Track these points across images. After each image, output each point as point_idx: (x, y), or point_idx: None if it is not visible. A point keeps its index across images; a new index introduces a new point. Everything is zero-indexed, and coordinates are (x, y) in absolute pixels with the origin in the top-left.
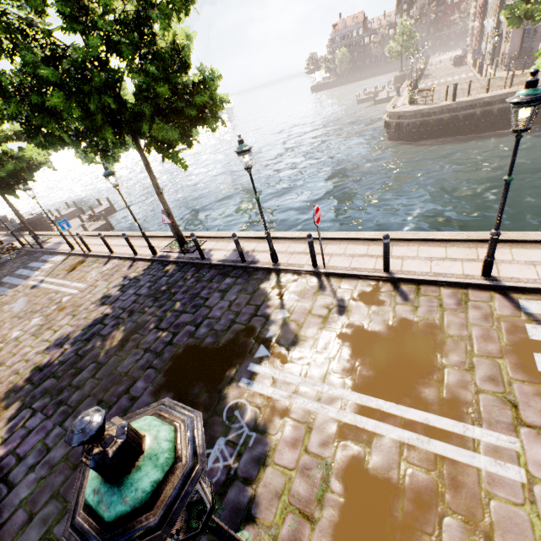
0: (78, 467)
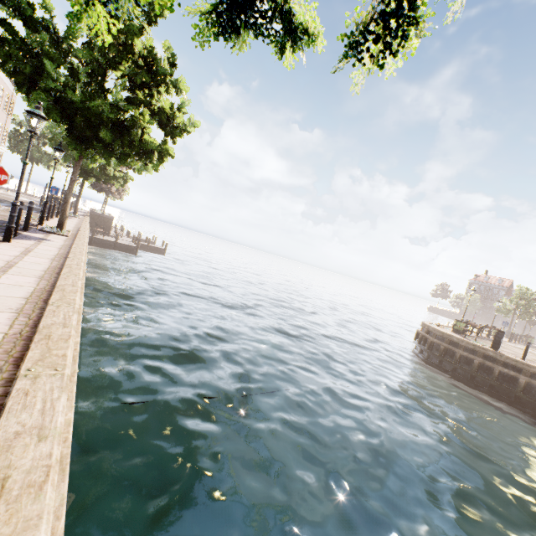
0: None
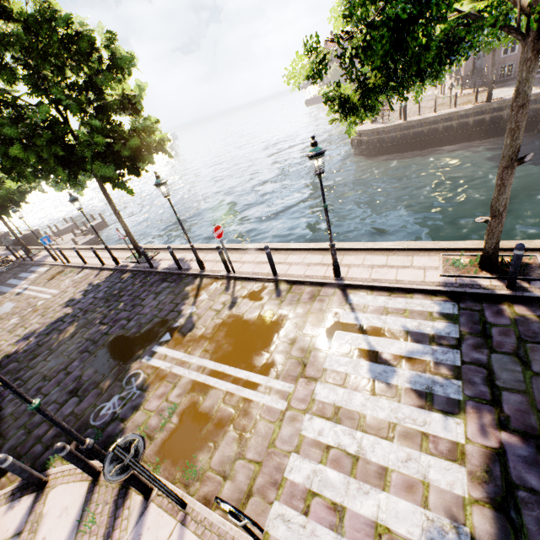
0: (18, 418)
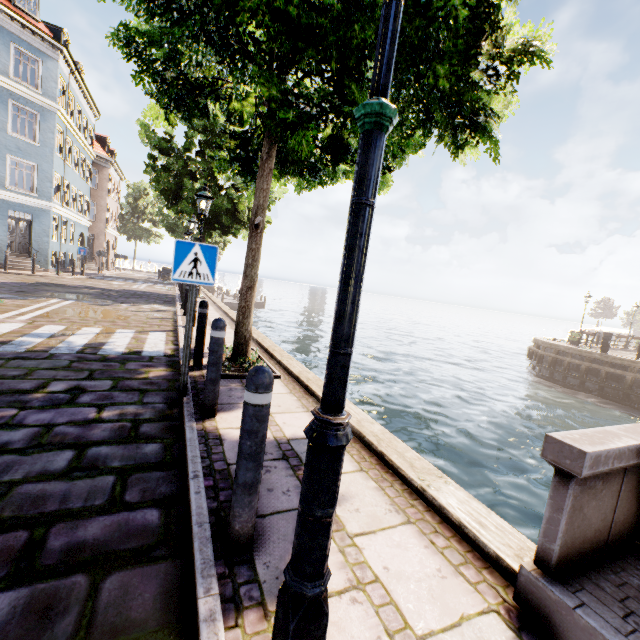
0: None
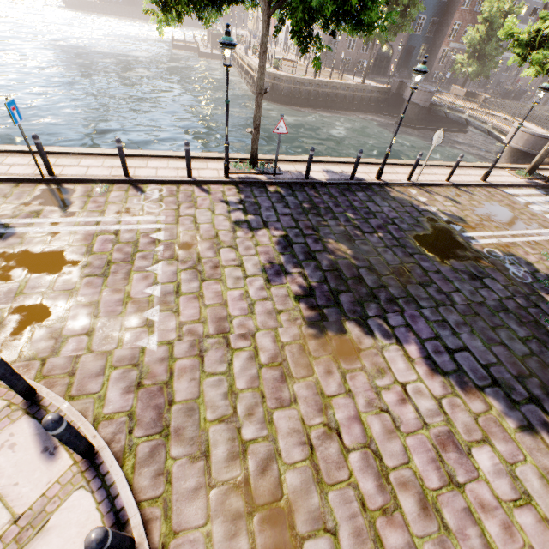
0: (477, 313)
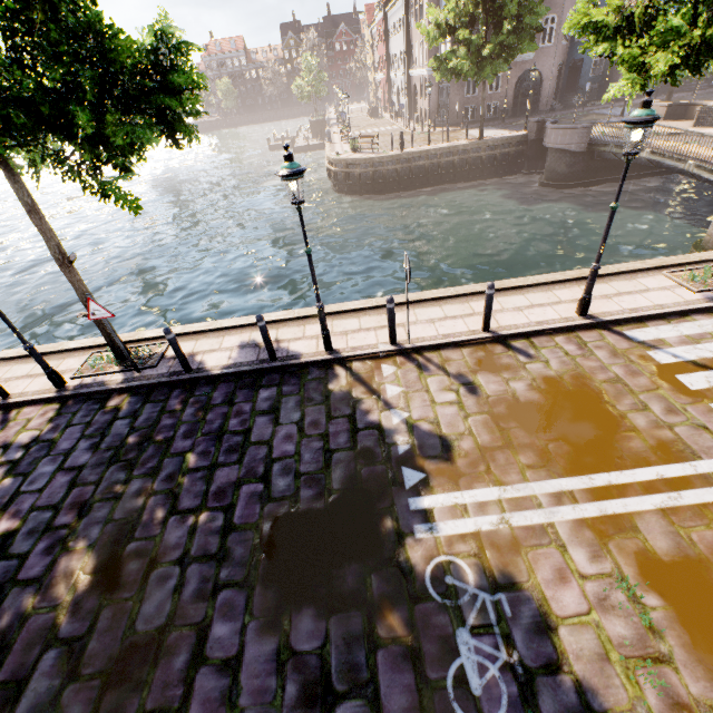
0: None
